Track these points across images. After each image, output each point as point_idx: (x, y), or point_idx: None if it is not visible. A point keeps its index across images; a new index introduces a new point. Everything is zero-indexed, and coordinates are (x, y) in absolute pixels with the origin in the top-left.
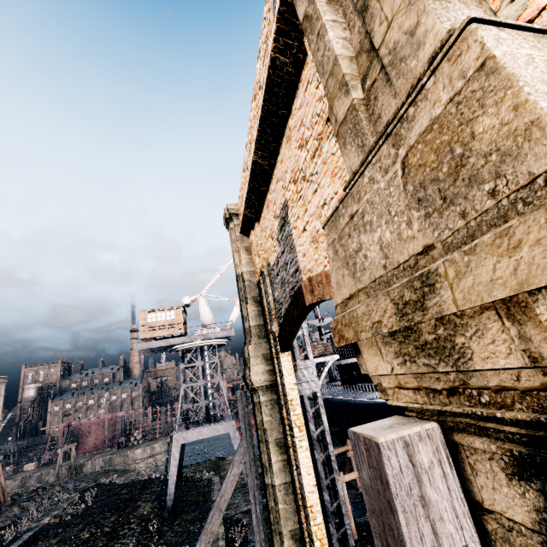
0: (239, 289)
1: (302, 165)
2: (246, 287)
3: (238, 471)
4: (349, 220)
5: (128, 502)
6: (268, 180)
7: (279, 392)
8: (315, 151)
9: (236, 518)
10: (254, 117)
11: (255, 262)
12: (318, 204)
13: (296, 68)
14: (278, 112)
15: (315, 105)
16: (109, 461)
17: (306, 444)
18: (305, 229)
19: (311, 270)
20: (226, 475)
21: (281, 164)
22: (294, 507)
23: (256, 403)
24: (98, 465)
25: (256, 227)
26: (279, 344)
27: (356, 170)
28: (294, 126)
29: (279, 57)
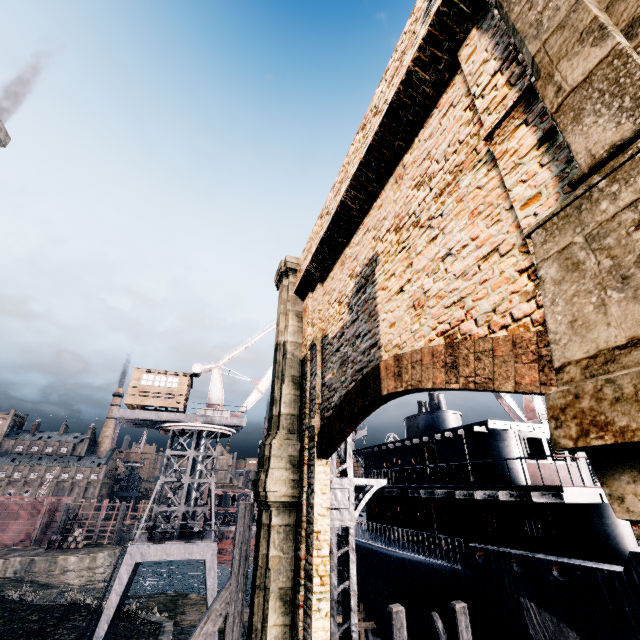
0: (277, 362)
1: (415, 207)
2: (287, 361)
3: (213, 628)
4: (639, 196)
5: (34, 636)
6: (352, 231)
7: (301, 516)
8: (445, 187)
9: None
10: (356, 150)
11: (305, 332)
12: (435, 256)
13: (435, 90)
14: (394, 143)
15: (458, 130)
16: (29, 564)
17: (327, 606)
18: (402, 290)
19: (401, 346)
20: (193, 631)
21: (379, 210)
22: None
23: (264, 526)
24: (12, 567)
25: (318, 289)
26: (317, 445)
27: (624, 139)
28: (413, 161)
29: (417, 72)
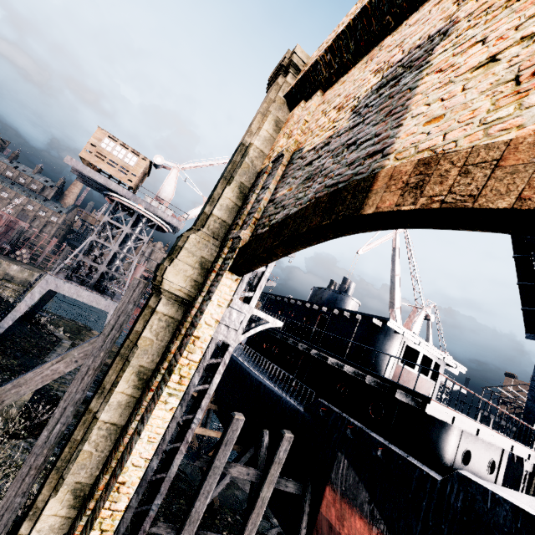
0: (232, 161)
1: None
2: (242, 164)
3: (64, 369)
4: None
5: None
6: (413, 7)
7: (187, 316)
8: None
9: (53, 394)
10: None
11: (276, 143)
12: None
13: None
14: None
15: None
16: None
17: (175, 402)
18: (495, 58)
19: (440, 148)
20: (44, 363)
21: None
22: (104, 457)
23: (149, 308)
24: None
25: (316, 96)
26: (235, 257)
27: None
28: None
29: None
